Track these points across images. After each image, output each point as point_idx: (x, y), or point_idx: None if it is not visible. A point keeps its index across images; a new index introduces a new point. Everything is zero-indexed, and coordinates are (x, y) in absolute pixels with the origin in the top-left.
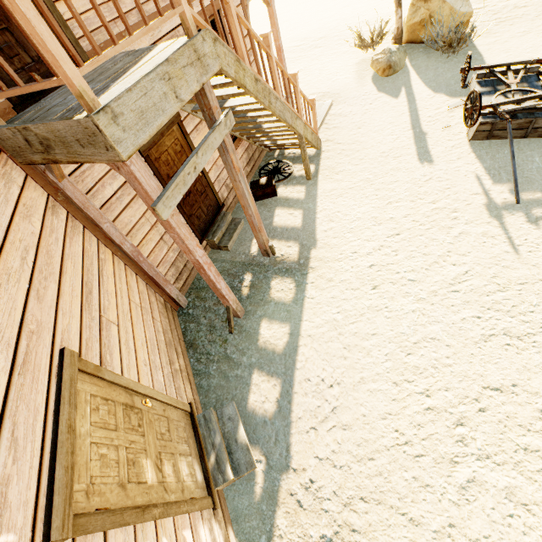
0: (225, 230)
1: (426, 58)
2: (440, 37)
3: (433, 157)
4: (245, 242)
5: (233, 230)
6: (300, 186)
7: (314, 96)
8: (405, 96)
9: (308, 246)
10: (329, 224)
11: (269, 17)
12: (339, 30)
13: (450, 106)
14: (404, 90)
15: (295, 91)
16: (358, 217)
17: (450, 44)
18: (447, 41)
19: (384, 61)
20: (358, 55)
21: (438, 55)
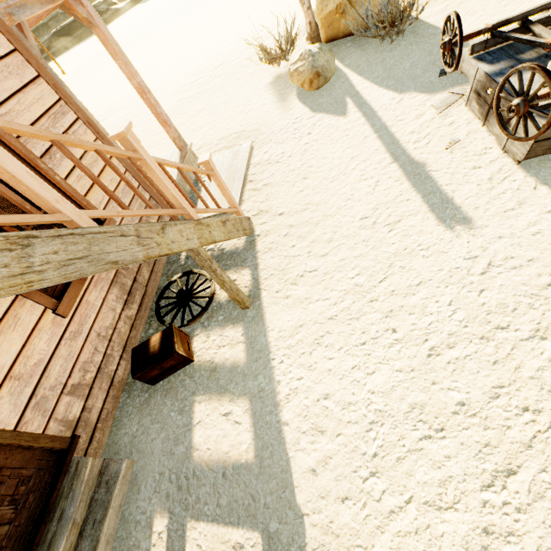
0: (86, 510)
1: (361, 52)
2: (374, 17)
3: (466, 211)
4: (136, 534)
5: (101, 511)
6: (232, 328)
7: (207, 155)
8: (356, 110)
9: (285, 544)
10: (315, 445)
11: (103, 44)
12: (238, 52)
13: (439, 107)
14: (350, 100)
15: (146, 168)
16: (377, 409)
17: (391, 22)
18: (388, 19)
19: (307, 68)
20: (269, 72)
21: (375, 44)
